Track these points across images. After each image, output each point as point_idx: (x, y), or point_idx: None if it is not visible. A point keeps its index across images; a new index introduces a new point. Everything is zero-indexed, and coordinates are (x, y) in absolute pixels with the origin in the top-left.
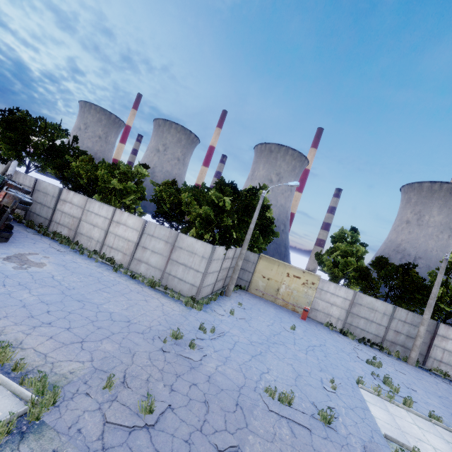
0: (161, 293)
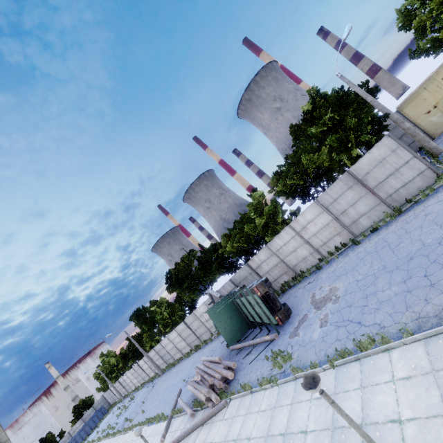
0: (414, 206)
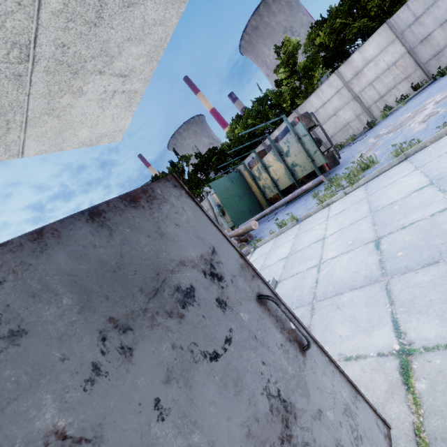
0: None
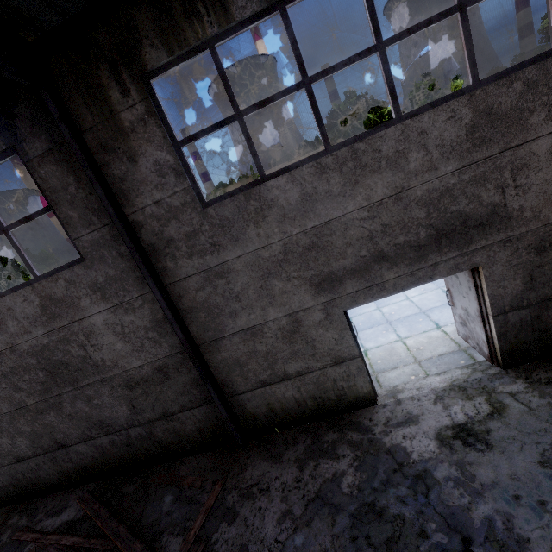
0: None
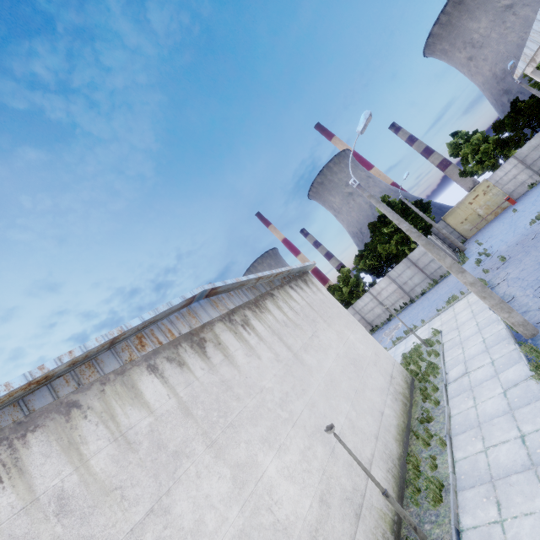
0: (444, 279)
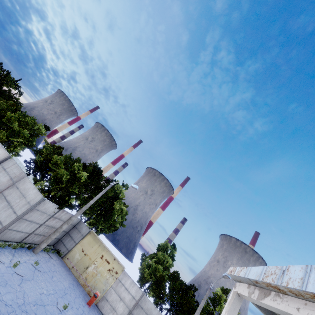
0: None
